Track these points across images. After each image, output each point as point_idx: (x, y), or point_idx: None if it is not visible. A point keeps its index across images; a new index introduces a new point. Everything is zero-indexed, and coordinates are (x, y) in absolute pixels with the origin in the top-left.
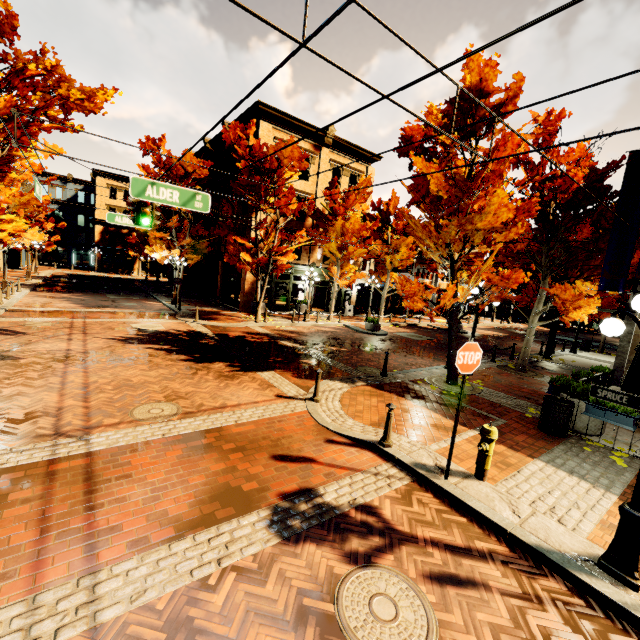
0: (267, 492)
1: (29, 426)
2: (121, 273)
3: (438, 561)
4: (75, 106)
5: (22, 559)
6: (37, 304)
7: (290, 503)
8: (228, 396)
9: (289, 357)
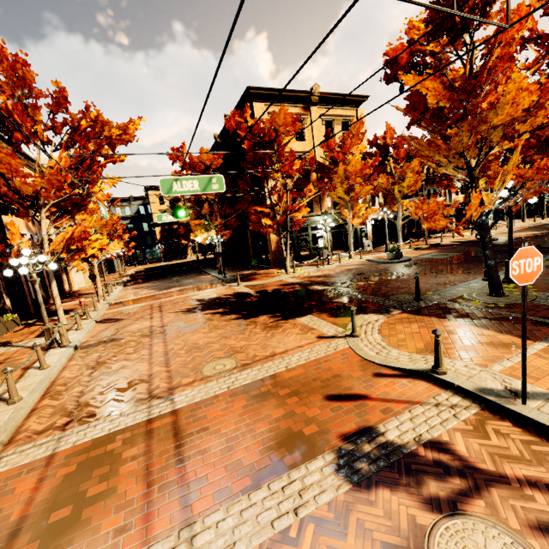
0: (328, 434)
1: (131, 393)
2: (180, 259)
3: (544, 507)
4: (117, 141)
5: (136, 512)
6: (128, 295)
7: (352, 444)
8: (275, 344)
9: (322, 299)
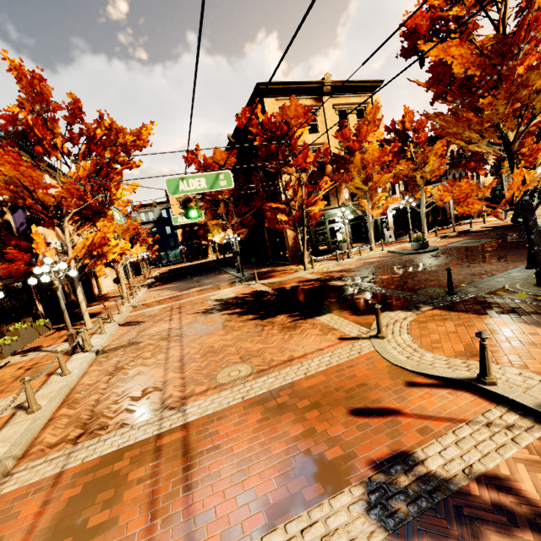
0: (354, 460)
1: (144, 402)
2: (201, 259)
3: None
4: (132, 148)
5: None
6: (151, 297)
7: (385, 475)
8: (293, 347)
9: (342, 296)
